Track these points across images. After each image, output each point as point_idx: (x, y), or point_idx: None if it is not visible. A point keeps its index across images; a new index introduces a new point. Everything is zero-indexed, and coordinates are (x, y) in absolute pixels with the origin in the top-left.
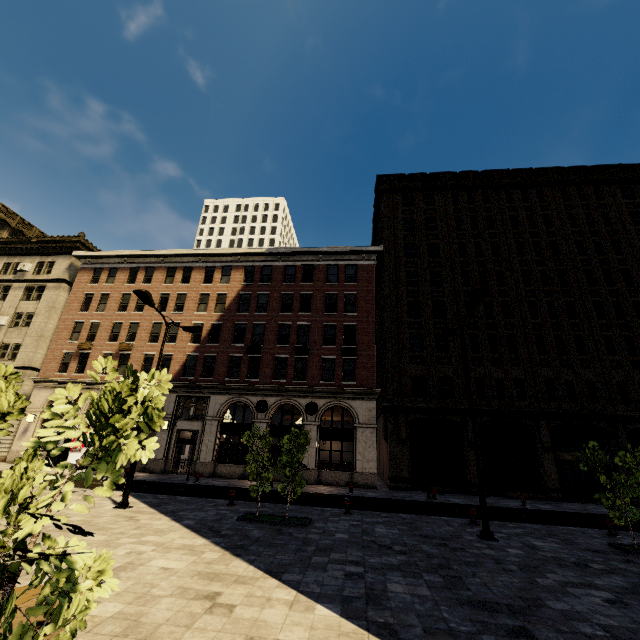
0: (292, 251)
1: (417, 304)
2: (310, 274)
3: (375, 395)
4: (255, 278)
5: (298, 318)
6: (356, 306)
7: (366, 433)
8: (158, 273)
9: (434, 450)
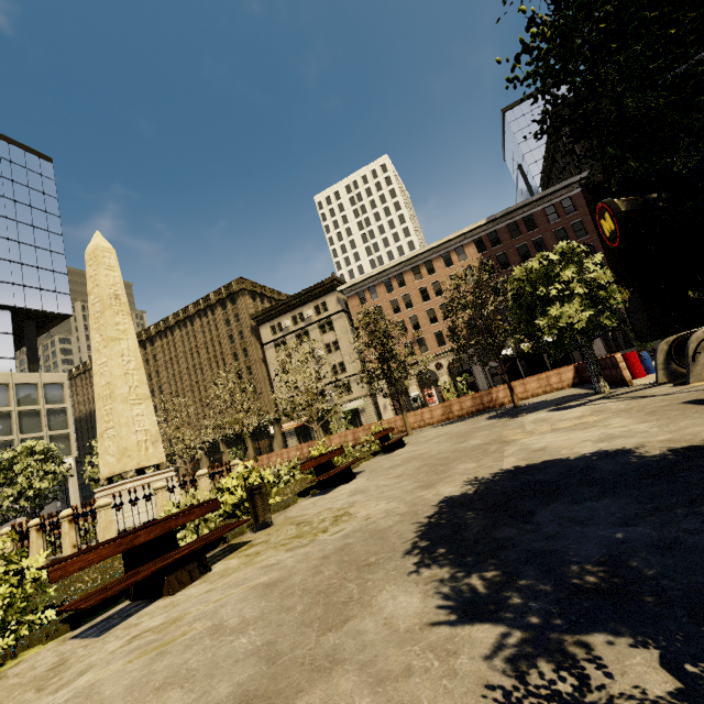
0: (509, 211)
1: None
2: (531, 222)
3: (634, 289)
4: (486, 246)
5: None
6: (586, 230)
7: (638, 317)
8: (407, 276)
9: (700, 308)
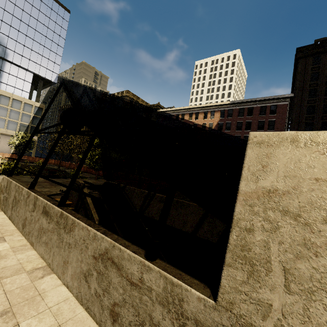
0: (242, 101)
1: (311, 124)
2: (251, 111)
3: None
4: (225, 115)
5: (244, 133)
6: (274, 126)
7: None
8: (186, 116)
9: None
